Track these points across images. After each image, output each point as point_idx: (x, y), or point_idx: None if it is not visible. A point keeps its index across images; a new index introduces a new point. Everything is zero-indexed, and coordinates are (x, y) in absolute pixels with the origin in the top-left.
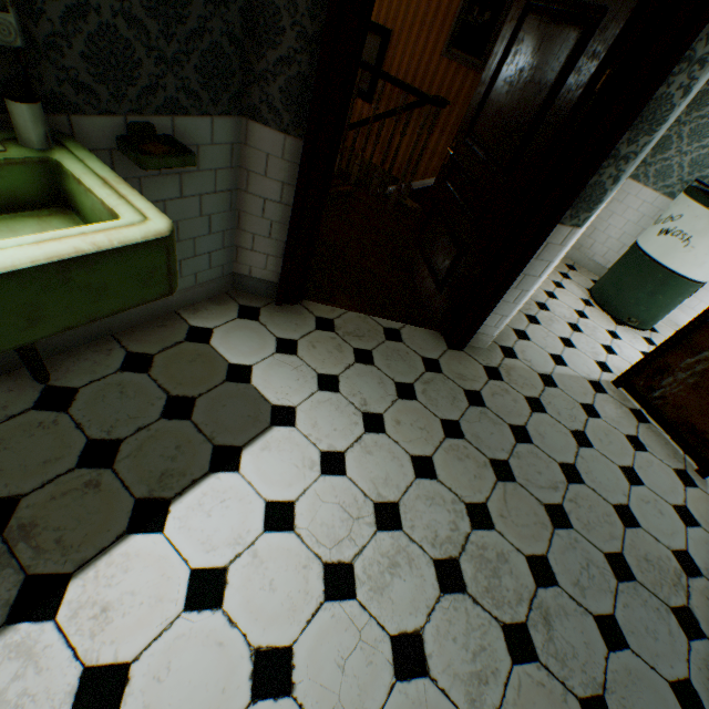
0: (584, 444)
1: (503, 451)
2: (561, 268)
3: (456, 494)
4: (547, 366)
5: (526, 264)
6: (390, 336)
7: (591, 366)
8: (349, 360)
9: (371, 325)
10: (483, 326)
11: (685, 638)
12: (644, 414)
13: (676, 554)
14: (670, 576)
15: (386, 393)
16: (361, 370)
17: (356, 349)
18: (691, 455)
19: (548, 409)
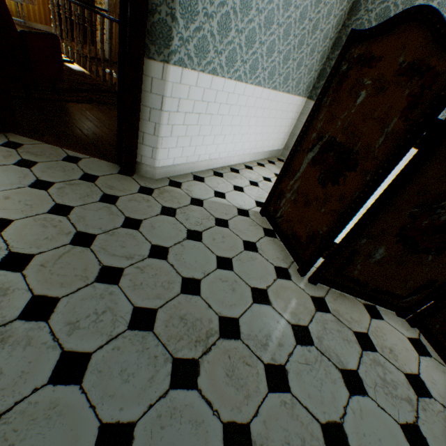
0: (194, 239)
1: (100, 229)
2: (271, 159)
3: (9, 245)
4: (206, 196)
5: (138, 93)
6: (69, 159)
7: (249, 202)
8: (8, 163)
9: (58, 152)
10: (144, 157)
11: (167, 386)
12: (275, 233)
13: (223, 319)
14: (200, 334)
15: (19, 183)
16: (13, 169)
17: (24, 159)
18: (295, 258)
19: (180, 215)
